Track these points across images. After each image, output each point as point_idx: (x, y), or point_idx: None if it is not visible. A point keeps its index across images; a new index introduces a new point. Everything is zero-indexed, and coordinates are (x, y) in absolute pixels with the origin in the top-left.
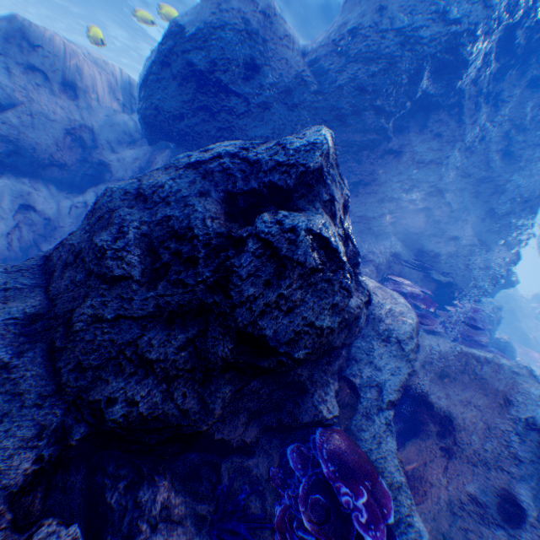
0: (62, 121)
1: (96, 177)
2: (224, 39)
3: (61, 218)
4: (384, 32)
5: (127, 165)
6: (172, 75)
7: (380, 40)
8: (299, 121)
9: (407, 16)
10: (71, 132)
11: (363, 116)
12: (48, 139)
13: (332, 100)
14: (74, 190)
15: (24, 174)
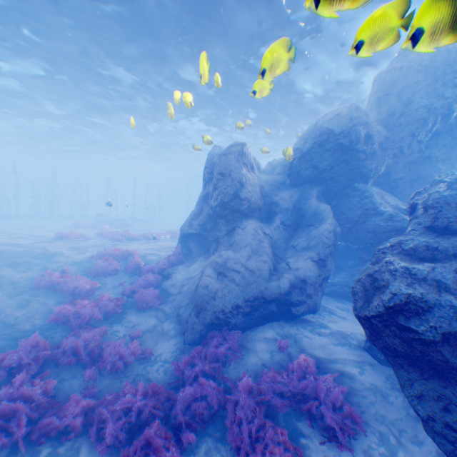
0: (257, 186)
1: (268, 212)
2: (356, 130)
3: (273, 236)
4: (415, 109)
5: (288, 201)
6: (325, 150)
7: (415, 112)
8: (386, 156)
9: (424, 100)
10: (260, 190)
11: (412, 146)
12: (257, 197)
13: (399, 143)
14: (263, 221)
15: (249, 218)
